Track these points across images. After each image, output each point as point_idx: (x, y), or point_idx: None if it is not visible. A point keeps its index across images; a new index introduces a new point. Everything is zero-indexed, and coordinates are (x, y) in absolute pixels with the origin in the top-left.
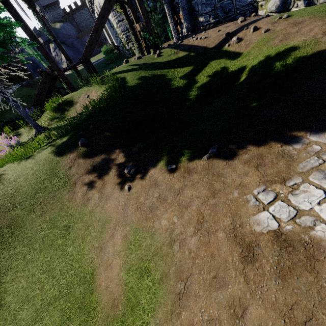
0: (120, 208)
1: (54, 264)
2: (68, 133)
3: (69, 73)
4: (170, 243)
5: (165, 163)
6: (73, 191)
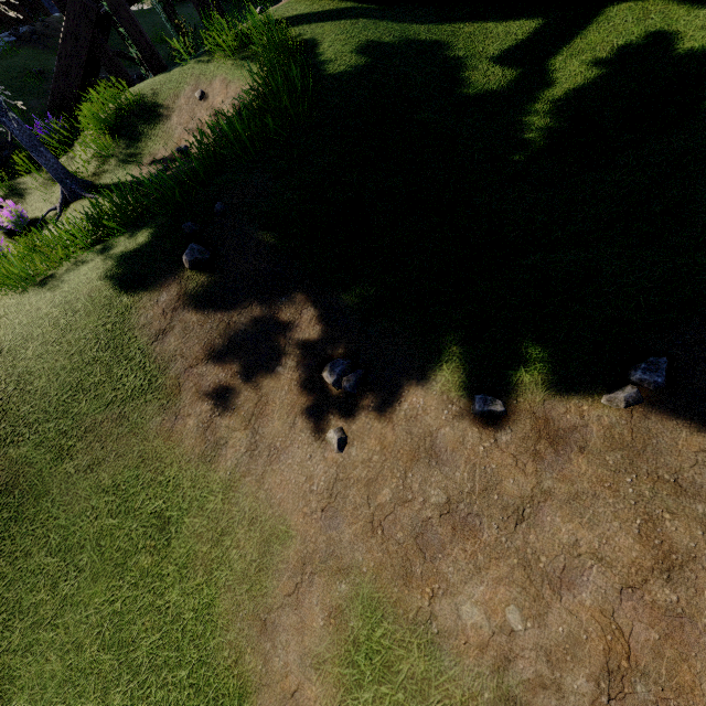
0: (317, 503)
1: (131, 630)
2: (151, 217)
3: (144, 7)
4: (499, 705)
5: (458, 378)
6: (172, 409)
